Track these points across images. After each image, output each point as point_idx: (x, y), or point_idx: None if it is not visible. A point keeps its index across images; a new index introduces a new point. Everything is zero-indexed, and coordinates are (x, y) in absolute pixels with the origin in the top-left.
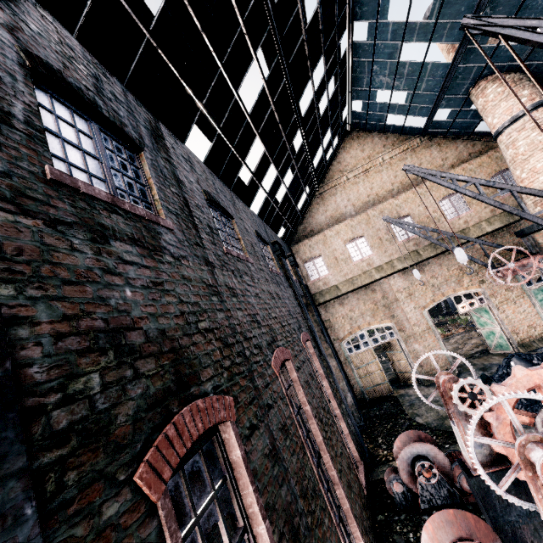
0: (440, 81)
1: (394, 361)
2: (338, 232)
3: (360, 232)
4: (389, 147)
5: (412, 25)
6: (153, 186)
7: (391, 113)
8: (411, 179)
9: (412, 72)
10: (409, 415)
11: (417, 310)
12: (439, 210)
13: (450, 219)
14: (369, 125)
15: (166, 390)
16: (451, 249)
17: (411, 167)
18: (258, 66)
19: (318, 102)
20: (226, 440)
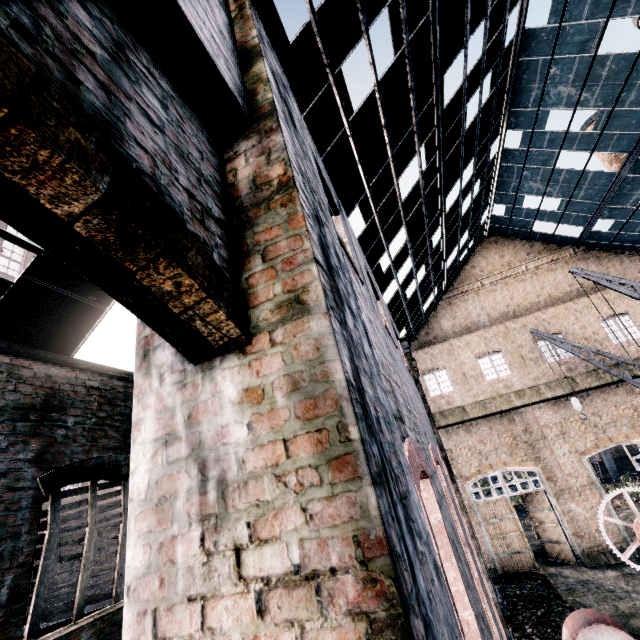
0: (603, 190)
1: (538, 523)
2: (468, 343)
3: (496, 347)
4: (535, 255)
5: (573, 135)
6: (347, 244)
7: (539, 219)
8: (562, 292)
9: (569, 179)
10: (569, 602)
11: (574, 456)
12: (600, 332)
13: (617, 344)
14: (511, 230)
15: (396, 412)
16: (624, 379)
17: (581, 270)
18: (419, 161)
19: (462, 201)
20: (424, 500)
